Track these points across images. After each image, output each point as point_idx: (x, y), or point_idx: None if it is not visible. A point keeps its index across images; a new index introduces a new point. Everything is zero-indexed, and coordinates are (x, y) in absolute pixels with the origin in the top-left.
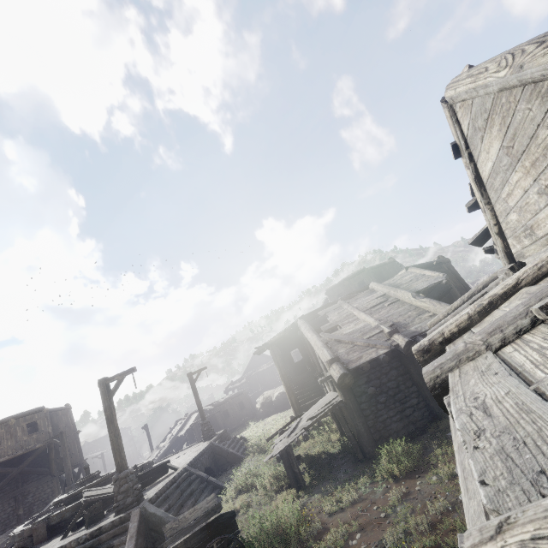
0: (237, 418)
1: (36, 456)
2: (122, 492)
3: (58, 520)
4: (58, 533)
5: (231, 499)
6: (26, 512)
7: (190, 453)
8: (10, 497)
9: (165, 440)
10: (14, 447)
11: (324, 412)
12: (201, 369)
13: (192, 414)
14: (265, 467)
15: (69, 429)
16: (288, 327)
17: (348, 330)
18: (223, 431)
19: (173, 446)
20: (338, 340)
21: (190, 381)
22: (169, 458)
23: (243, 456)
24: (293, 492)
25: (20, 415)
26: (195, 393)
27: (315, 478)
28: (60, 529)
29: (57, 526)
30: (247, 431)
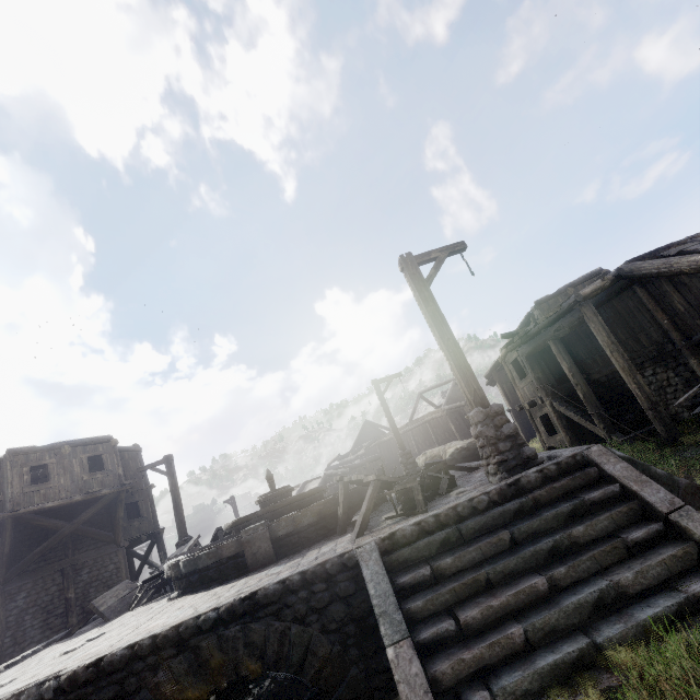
0: None
1: (99, 509)
2: (506, 438)
3: (289, 529)
4: (293, 553)
5: None
6: (78, 596)
7: None
8: (55, 569)
9: None
10: (70, 488)
11: None
12: (394, 375)
13: (306, 483)
14: None
15: (139, 480)
16: (605, 276)
17: None
18: None
19: None
20: None
21: (377, 391)
22: None
23: None
24: None
25: (78, 443)
26: (387, 409)
27: None
28: (292, 547)
29: (287, 540)
30: None
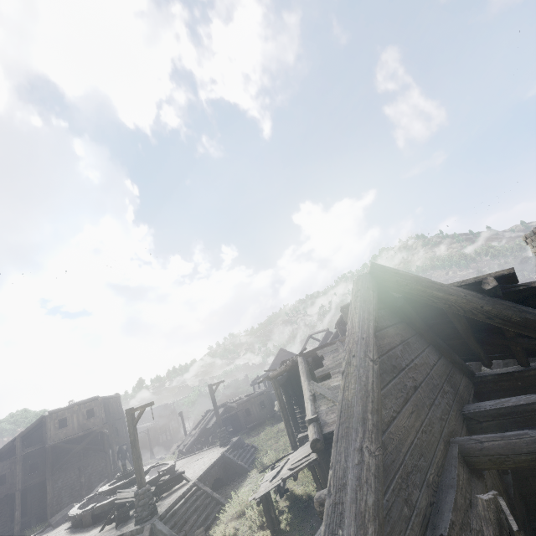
0: (258, 416)
1: (93, 437)
2: (141, 506)
3: (100, 511)
4: (100, 522)
5: (227, 520)
6: (86, 480)
7: (206, 459)
8: (75, 467)
9: (197, 427)
10: (77, 428)
11: (300, 467)
12: (219, 382)
13: (219, 408)
14: (253, 501)
15: (119, 414)
16: (289, 362)
17: (335, 382)
18: (236, 439)
19: (203, 433)
20: (322, 395)
21: (210, 392)
22: (191, 457)
23: (250, 469)
24: (268, 534)
25: (81, 403)
26: (214, 403)
27: (289, 524)
28: (101, 518)
29: (99, 515)
30: (262, 434)
